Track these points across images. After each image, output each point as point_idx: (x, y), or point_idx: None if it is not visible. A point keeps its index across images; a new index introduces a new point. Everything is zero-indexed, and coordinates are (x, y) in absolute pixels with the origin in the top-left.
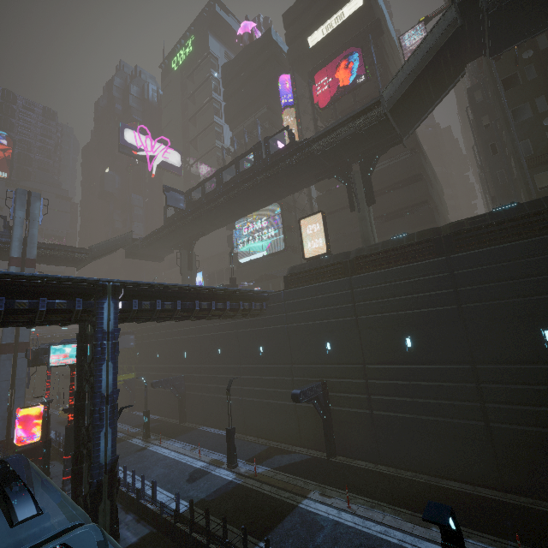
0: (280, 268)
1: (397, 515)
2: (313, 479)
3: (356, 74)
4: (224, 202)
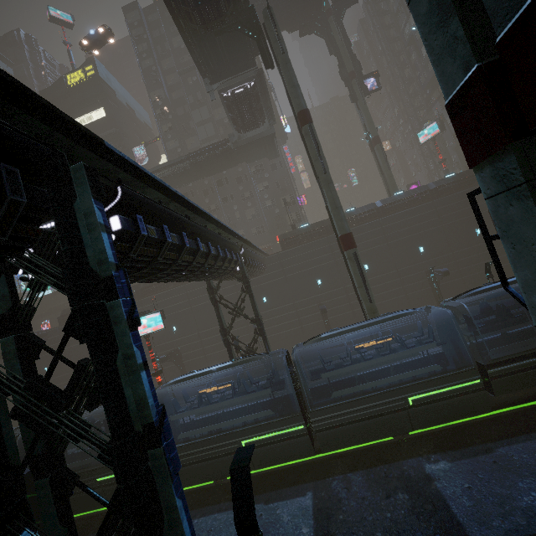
0: (67, 301)
1: None
2: None
3: None
4: None
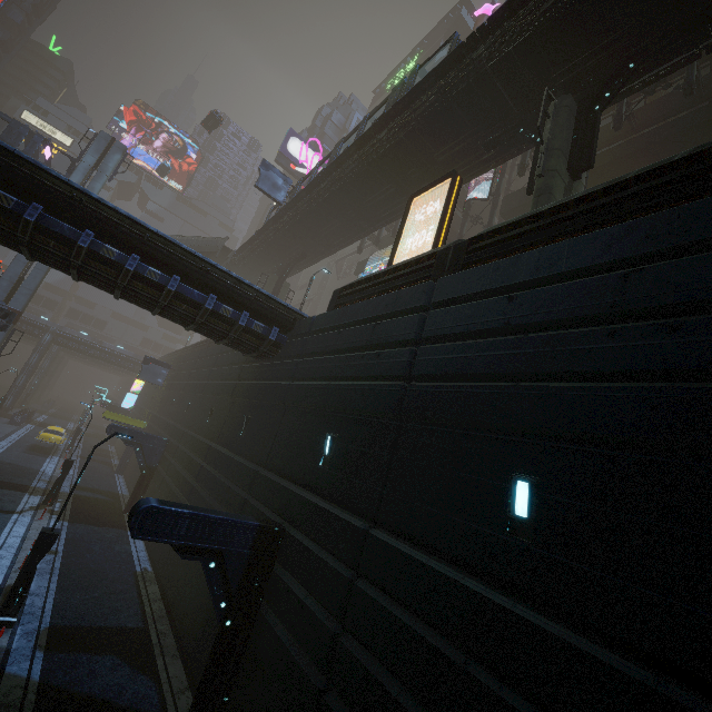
0: None
1: None
2: None
3: None
4: (327, 188)
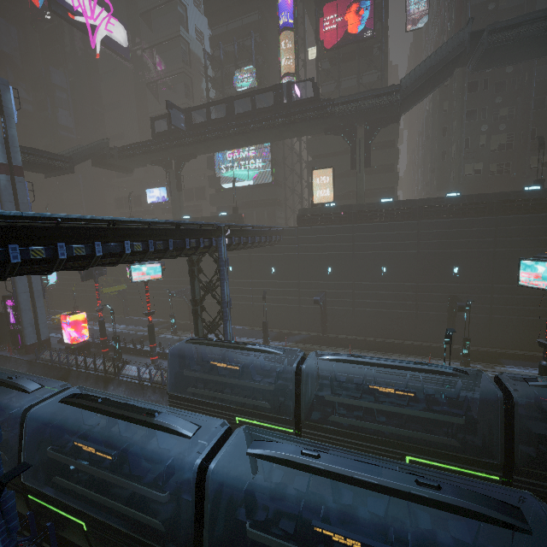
0: (263, 198)
1: (374, 354)
2: (322, 345)
3: (365, 25)
4: (235, 134)
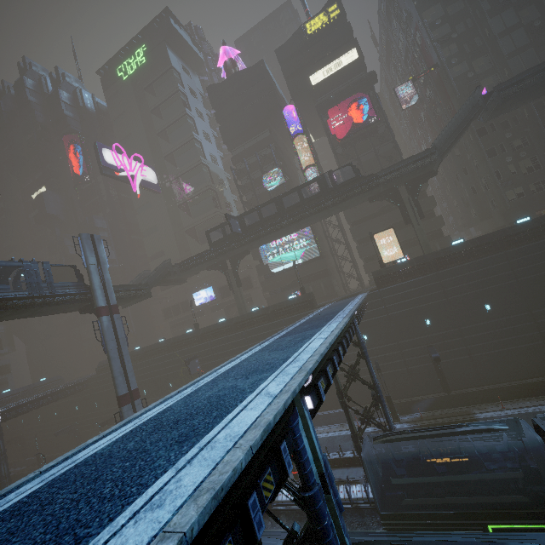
0: (314, 272)
1: (530, 401)
2: (460, 406)
3: (368, 114)
4: (289, 224)
